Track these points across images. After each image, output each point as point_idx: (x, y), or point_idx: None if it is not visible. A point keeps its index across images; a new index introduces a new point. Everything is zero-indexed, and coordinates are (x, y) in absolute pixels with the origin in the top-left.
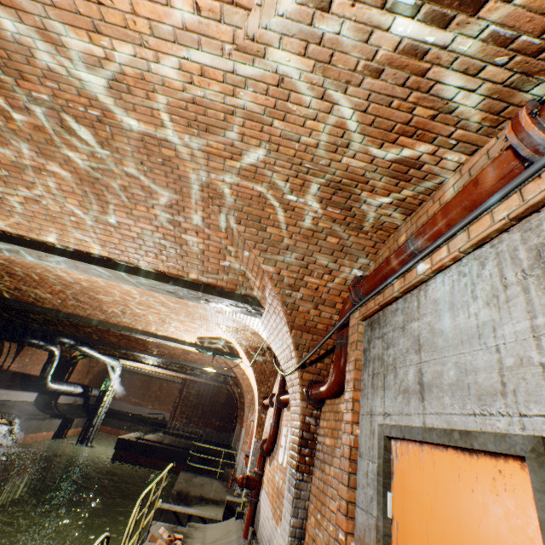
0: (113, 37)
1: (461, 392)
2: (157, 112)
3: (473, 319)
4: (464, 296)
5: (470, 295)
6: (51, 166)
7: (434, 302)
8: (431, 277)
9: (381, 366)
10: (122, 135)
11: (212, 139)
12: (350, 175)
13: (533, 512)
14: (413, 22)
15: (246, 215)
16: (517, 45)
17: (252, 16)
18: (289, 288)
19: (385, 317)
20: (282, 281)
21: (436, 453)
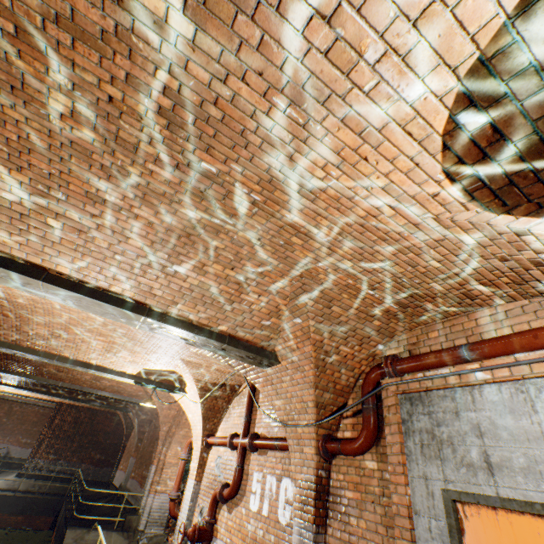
0: (346, 174)
1: (533, 475)
2: (321, 218)
3: (536, 426)
4: (525, 407)
5: (530, 408)
6: (141, 210)
7: (492, 403)
8: (487, 383)
9: (433, 439)
10: (264, 218)
11: (348, 246)
12: (427, 292)
13: None
14: None
15: (323, 294)
16: None
17: (466, 213)
18: (325, 353)
19: (430, 398)
20: (321, 347)
21: (512, 516)
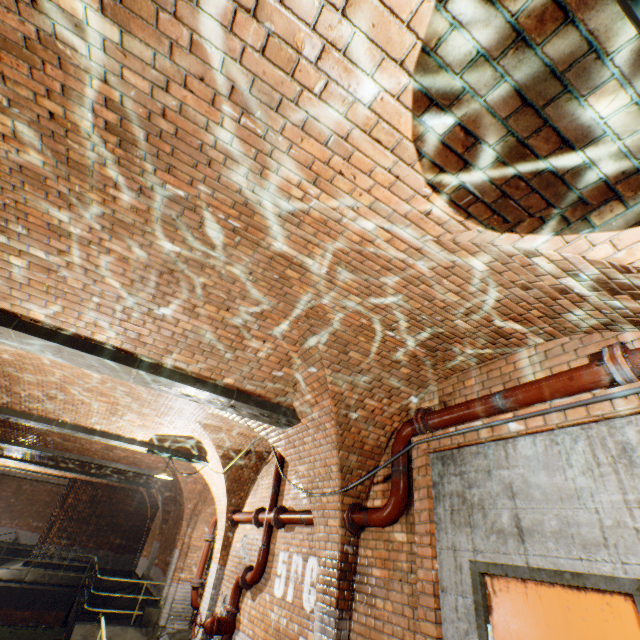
0: (326, 192)
1: (565, 539)
2: (313, 246)
3: (570, 482)
4: (559, 461)
5: (565, 461)
6: (112, 243)
7: (526, 458)
8: (521, 435)
9: (464, 503)
10: (250, 248)
11: (351, 278)
12: (453, 331)
13: (637, 631)
14: (575, 282)
15: (336, 337)
16: (619, 311)
17: (468, 233)
18: (348, 408)
19: (462, 456)
20: (343, 401)
21: (542, 588)
